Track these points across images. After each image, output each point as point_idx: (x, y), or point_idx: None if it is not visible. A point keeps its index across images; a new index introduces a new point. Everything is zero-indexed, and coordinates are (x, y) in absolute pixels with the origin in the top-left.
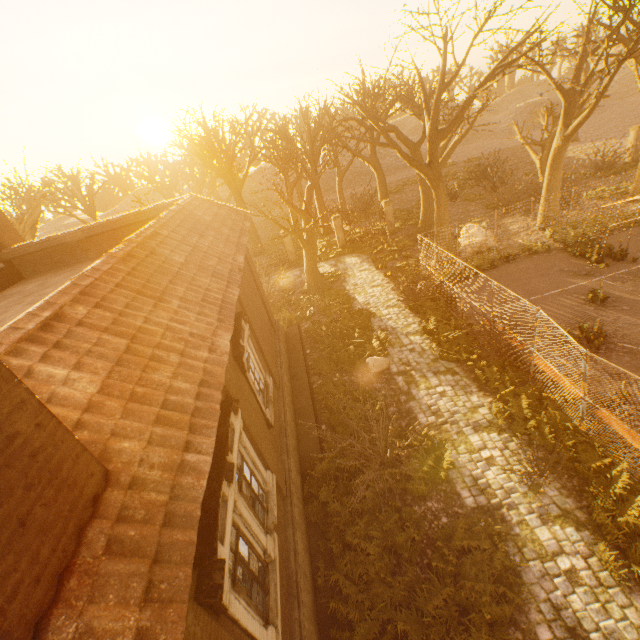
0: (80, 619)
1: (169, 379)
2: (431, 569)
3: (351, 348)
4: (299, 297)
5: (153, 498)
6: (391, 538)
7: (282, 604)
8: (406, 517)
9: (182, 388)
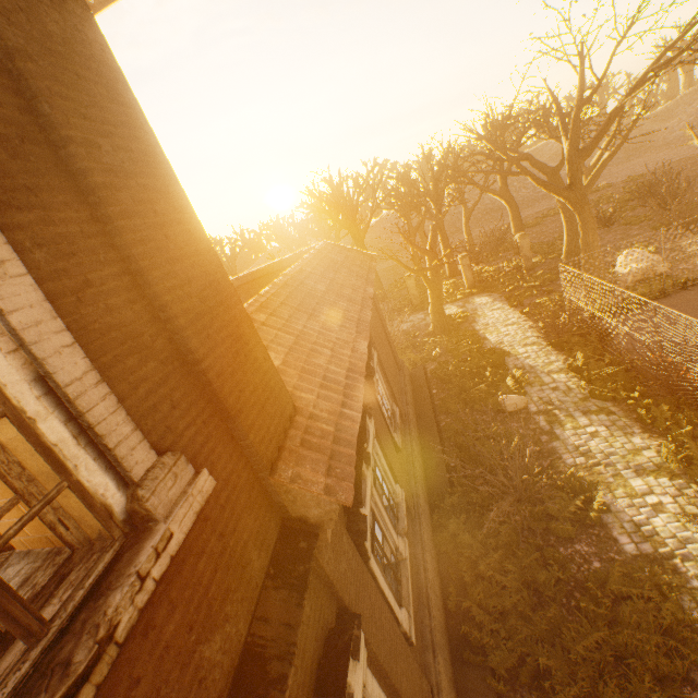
0: (293, 469)
1: (325, 364)
2: (580, 612)
3: (482, 387)
4: (424, 339)
5: (324, 428)
6: (530, 574)
7: (413, 606)
8: (548, 556)
9: (335, 370)
